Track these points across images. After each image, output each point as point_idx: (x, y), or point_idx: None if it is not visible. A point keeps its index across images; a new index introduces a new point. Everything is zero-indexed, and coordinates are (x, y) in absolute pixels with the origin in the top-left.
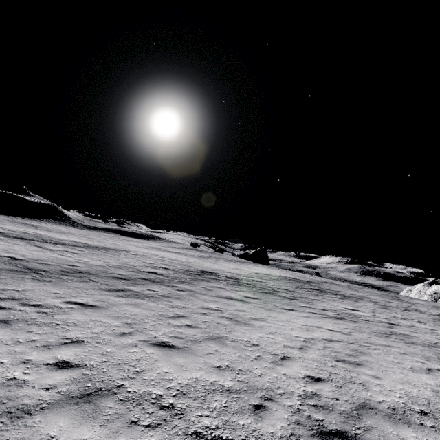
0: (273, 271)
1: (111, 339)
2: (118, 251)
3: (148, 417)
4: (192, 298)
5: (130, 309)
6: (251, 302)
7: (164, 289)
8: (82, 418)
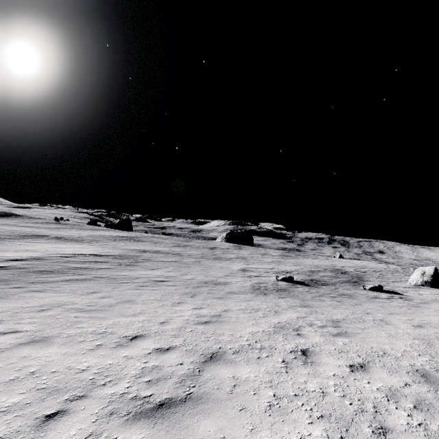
0: (116, 234)
1: None
2: None
3: None
4: (10, 242)
5: None
6: (48, 243)
7: None
8: None
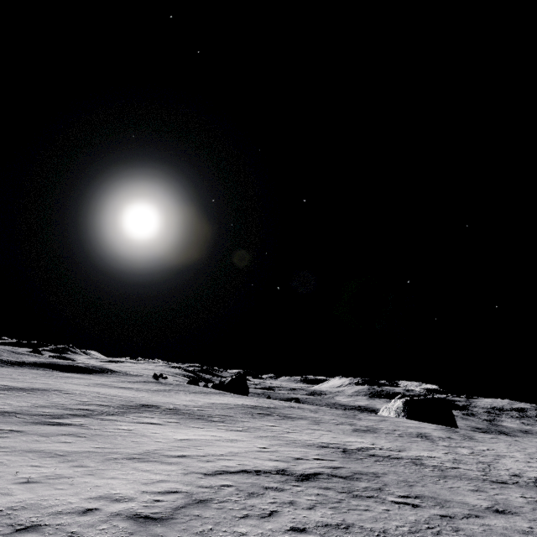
0: (238, 400)
1: (33, 441)
2: (49, 391)
3: (49, 456)
4: (111, 424)
5: (50, 431)
6: (167, 425)
7: (88, 420)
8: (18, 456)
